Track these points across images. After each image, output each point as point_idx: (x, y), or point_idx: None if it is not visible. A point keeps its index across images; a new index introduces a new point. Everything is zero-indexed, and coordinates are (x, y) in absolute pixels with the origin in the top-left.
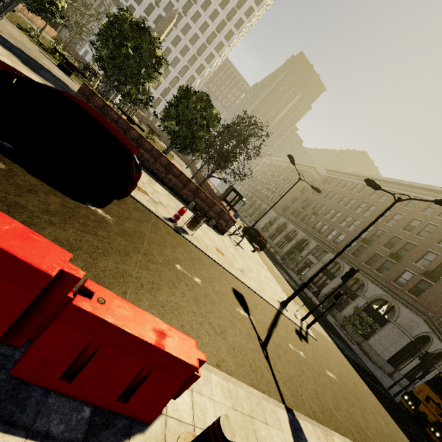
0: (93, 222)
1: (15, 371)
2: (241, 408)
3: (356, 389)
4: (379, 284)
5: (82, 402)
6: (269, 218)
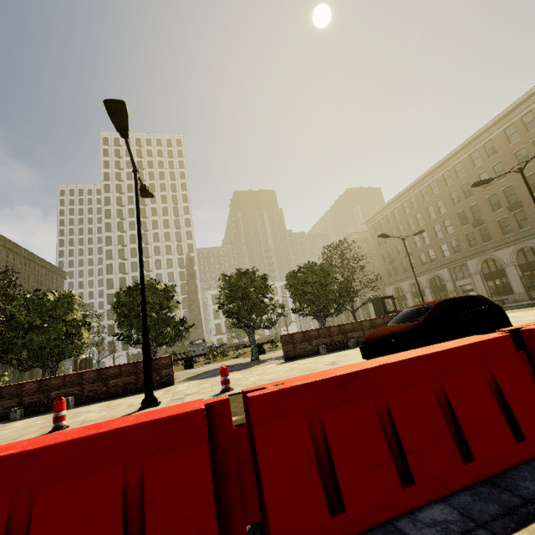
0: None
1: None
2: None
3: None
4: None
5: None
6: None
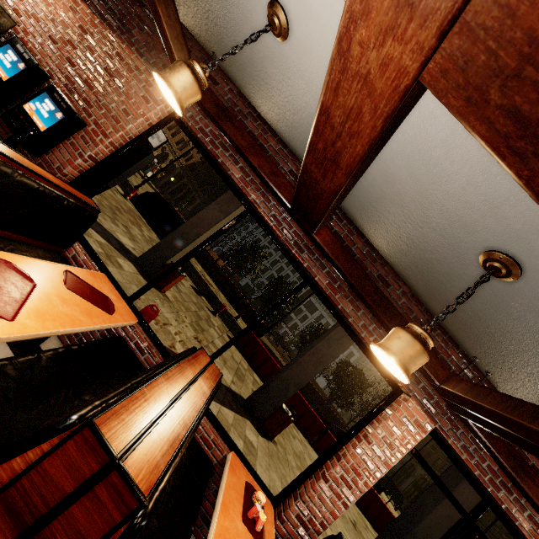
0: None
1: None
2: None
3: None
4: None
5: None
6: None
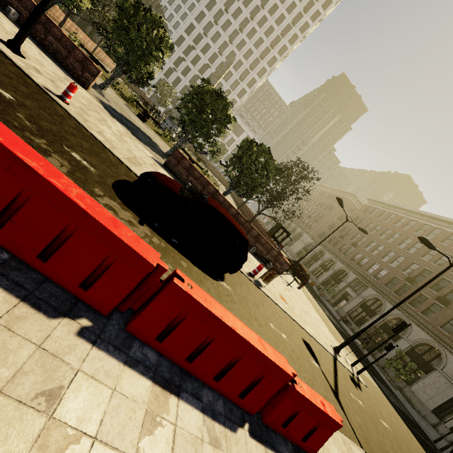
0: (227, 297)
1: (265, 420)
2: (343, 450)
3: (406, 439)
4: (424, 328)
5: (286, 439)
6: (304, 243)
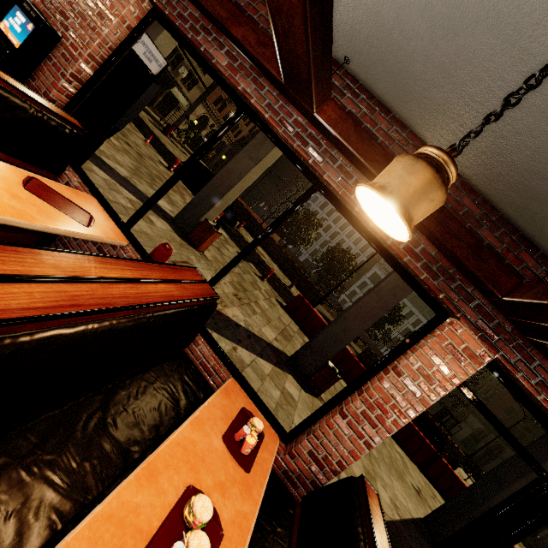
0: None
1: None
2: None
3: None
4: None
5: None
6: (472, 429)
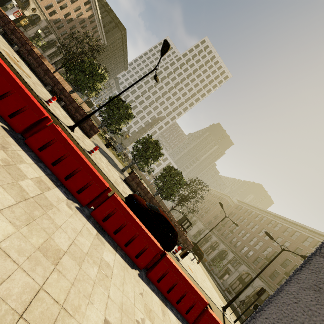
0: None
1: None
2: None
3: None
4: None
5: None
6: (198, 228)
